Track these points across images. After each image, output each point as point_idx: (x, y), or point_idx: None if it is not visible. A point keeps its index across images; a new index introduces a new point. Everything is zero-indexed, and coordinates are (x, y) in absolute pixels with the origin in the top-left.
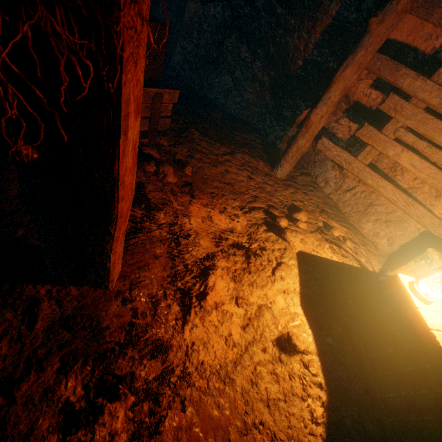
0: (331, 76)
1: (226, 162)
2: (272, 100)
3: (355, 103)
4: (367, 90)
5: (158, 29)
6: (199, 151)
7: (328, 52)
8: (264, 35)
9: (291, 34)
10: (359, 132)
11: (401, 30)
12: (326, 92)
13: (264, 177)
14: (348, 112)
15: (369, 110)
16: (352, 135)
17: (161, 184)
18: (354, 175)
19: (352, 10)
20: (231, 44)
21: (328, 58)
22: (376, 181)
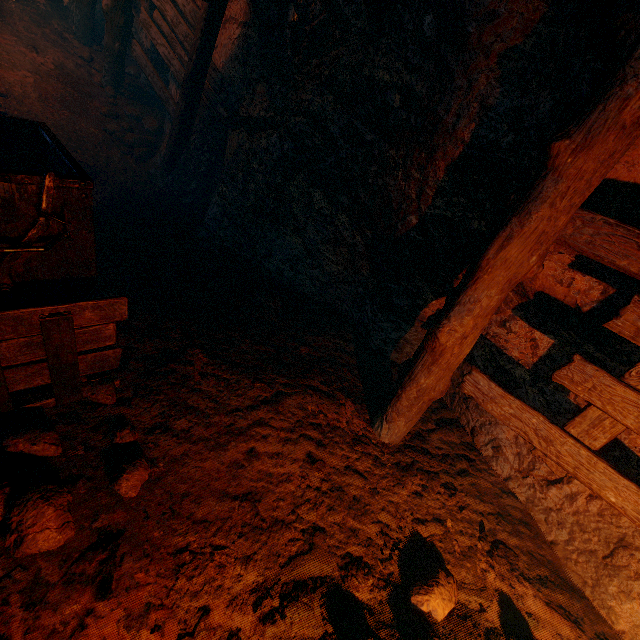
0: (476, 254)
1: (256, 427)
2: (372, 275)
3: (538, 294)
4: (564, 273)
5: (46, 188)
6: (191, 408)
7: (465, 201)
8: (349, 174)
9: (393, 173)
10: (562, 374)
11: (628, 159)
12: (467, 286)
13: (350, 450)
14: (525, 309)
15: (575, 310)
16: (542, 356)
17: (5, 563)
18: (566, 470)
19: (504, 128)
20: (297, 188)
21: (466, 212)
22: (631, 501)
